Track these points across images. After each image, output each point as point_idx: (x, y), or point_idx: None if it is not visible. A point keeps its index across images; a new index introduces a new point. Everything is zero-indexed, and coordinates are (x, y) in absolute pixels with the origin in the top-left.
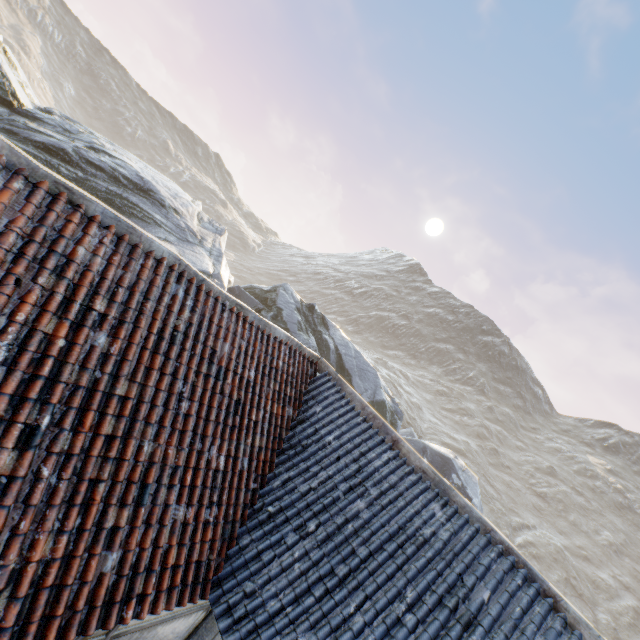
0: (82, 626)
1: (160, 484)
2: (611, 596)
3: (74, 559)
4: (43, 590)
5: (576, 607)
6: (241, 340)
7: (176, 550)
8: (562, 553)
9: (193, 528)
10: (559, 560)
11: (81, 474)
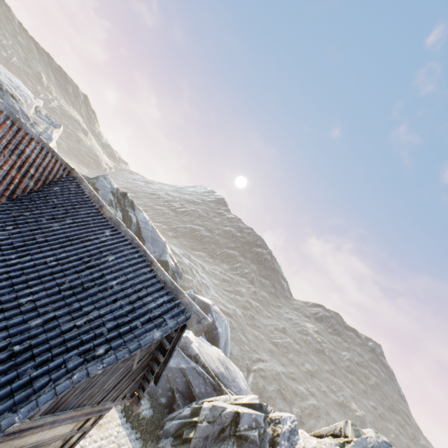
0: None
1: None
2: (303, 399)
3: None
4: None
5: (281, 405)
6: None
7: None
8: (279, 375)
9: None
10: (277, 379)
11: None
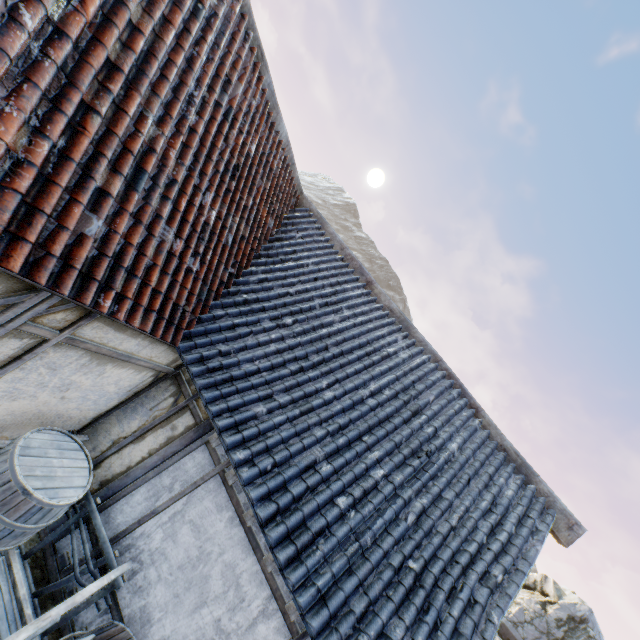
0: (53, 281)
1: (156, 184)
2: None
3: (54, 186)
4: (11, 192)
5: None
6: (252, 99)
7: (158, 276)
8: None
9: (176, 266)
10: None
11: (72, 78)
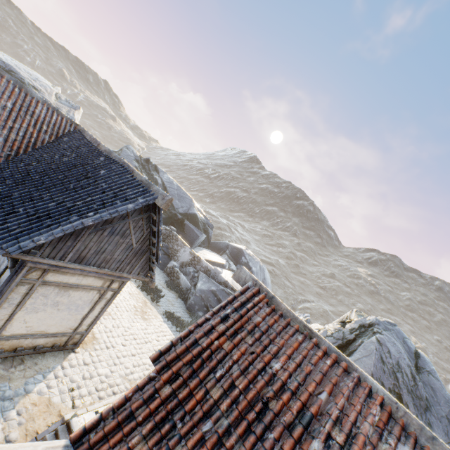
0: None
1: None
2: None
3: None
4: None
5: None
6: None
7: None
8: (327, 312)
9: None
10: (324, 315)
11: None
